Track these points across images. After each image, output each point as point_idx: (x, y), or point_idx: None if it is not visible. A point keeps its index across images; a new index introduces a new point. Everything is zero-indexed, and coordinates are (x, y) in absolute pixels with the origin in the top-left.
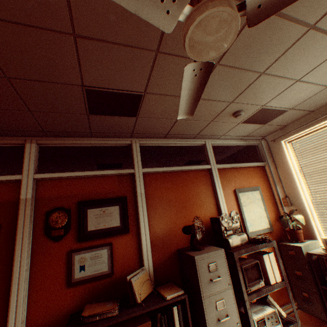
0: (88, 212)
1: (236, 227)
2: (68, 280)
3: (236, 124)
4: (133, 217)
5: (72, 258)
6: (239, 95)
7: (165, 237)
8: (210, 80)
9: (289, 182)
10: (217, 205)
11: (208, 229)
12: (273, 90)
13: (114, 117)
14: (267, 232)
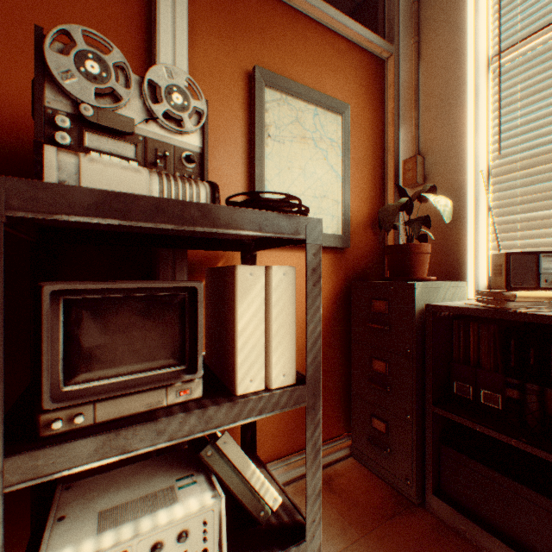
0: None
1: (173, 149)
2: None
3: None
4: None
5: None
6: None
7: None
8: None
9: (446, 100)
10: None
11: None
12: None
13: None
14: (331, 250)
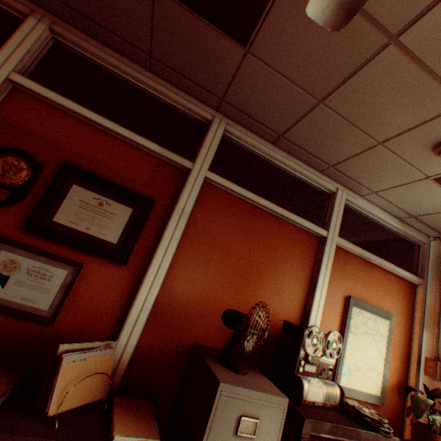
0: (72, 190)
1: (326, 364)
2: None
3: (420, 179)
4: (148, 243)
5: None
6: None
7: (186, 311)
8: None
9: None
10: (305, 306)
11: (270, 338)
12: None
13: (203, 26)
14: (370, 403)
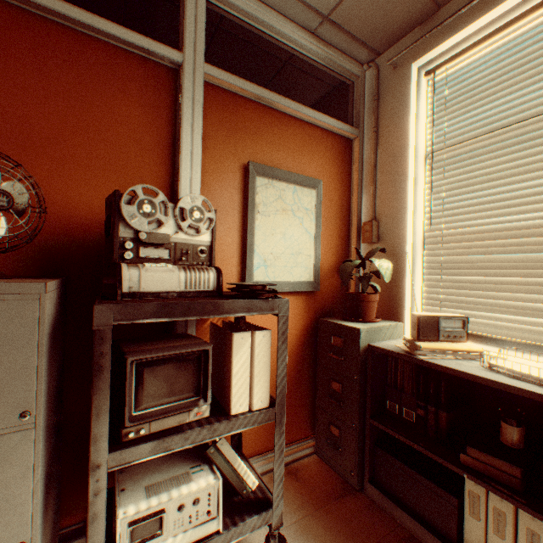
0: None
1: (193, 246)
2: None
3: None
4: None
5: None
6: None
7: None
8: None
9: (394, 182)
10: (174, 187)
11: None
12: None
13: None
14: (304, 293)
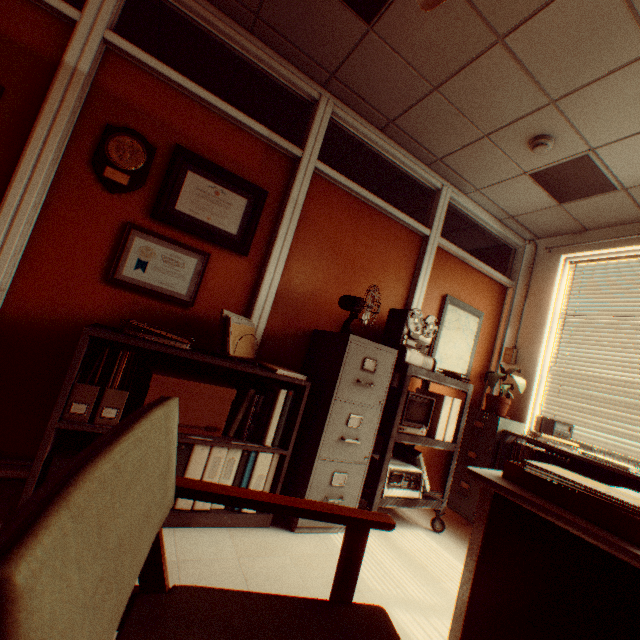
0: (188, 177)
1: (423, 343)
2: (108, 272)
3: (518, 175)
4: (264, 236)
5: (129, 238)
6: (576, 91)
7: (303, 302)
8: (562, 4)
9: (534, 327)
10: (406, 303)
11: (375, 330)
12: (636, 114)
13: None
14: None
